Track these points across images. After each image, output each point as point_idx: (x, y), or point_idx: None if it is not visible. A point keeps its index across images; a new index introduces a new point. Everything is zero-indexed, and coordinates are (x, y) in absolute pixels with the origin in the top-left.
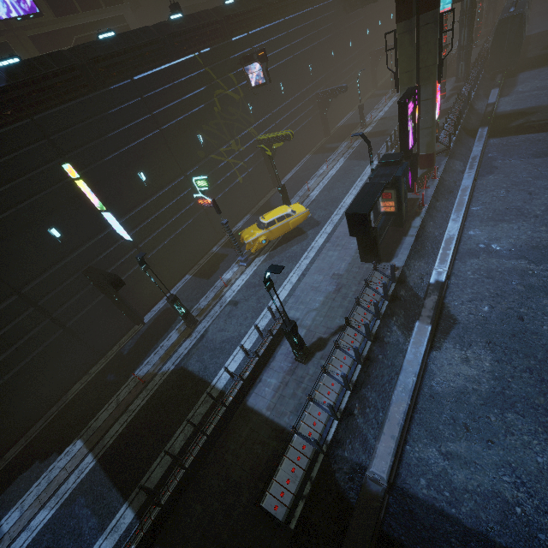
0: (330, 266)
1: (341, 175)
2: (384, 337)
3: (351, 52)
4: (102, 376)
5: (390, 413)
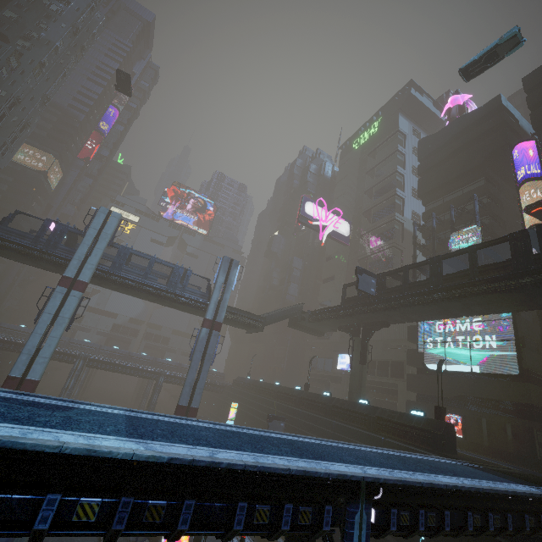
0: None
1: None
2: None
3: None
4: None
5: None
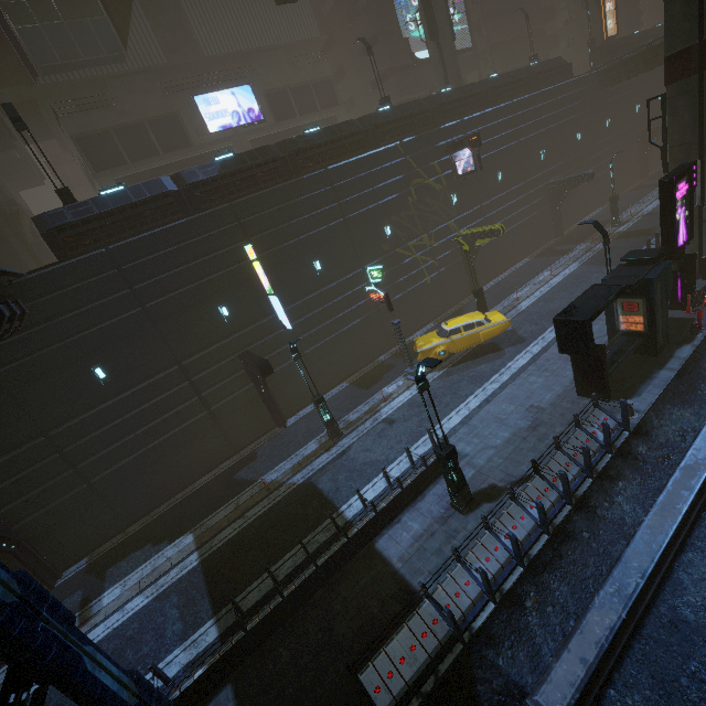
0: (529, 395)
1: (569, 283)
2: (596, 507)
3: (607, 134)
4: (230, 473)
5: (586, 623)
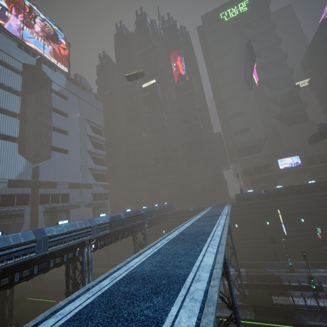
0: None
1: None
2: None
3: None
4: (257, 264)
5: None
